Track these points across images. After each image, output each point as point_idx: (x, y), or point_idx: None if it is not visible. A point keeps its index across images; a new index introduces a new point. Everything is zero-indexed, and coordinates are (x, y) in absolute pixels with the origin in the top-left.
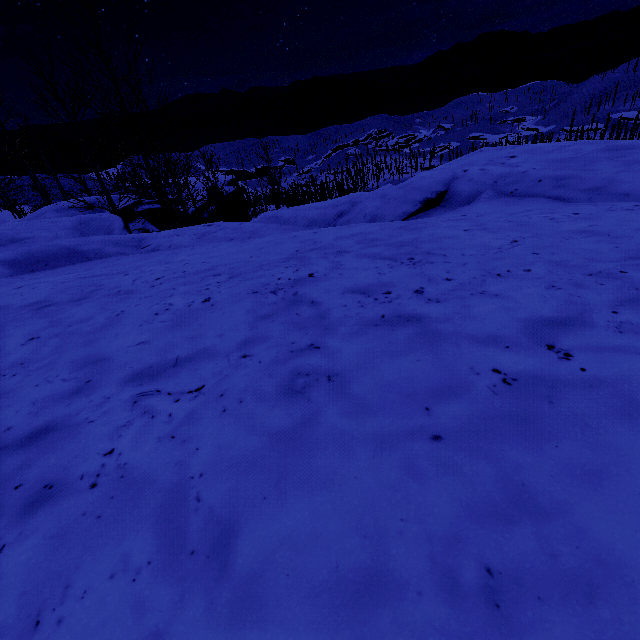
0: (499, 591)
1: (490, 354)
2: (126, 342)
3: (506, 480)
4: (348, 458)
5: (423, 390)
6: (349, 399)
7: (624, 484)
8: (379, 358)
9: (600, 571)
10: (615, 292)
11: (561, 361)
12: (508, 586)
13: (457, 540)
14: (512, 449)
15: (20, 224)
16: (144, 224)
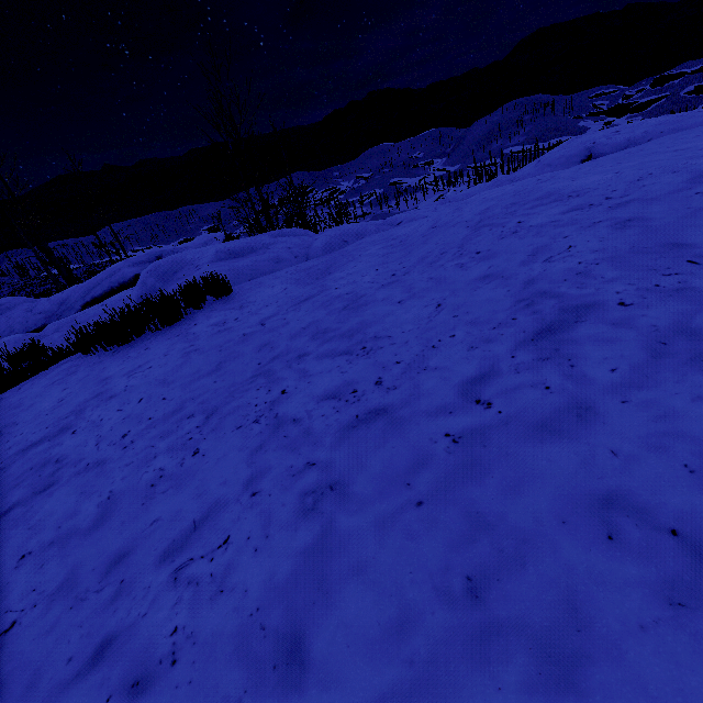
0: None
1: None
2: None
3: None
4: None
5: None
6: None
7: None
8: None
9: None
10: None
11: None
12: None
13: None
14: None
15: (228, 243)
16: None
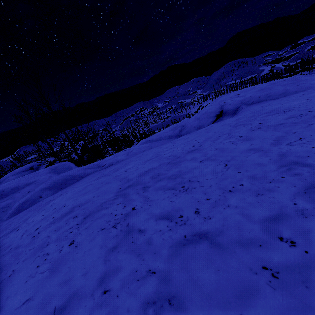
0: None
1: None
2: (245, 146)
3: None
4: None
5: None
6: None
7: None
8: None
9: None
10: None
11: None
12: None
13: None
14: None
15: (20, 178)
16: None
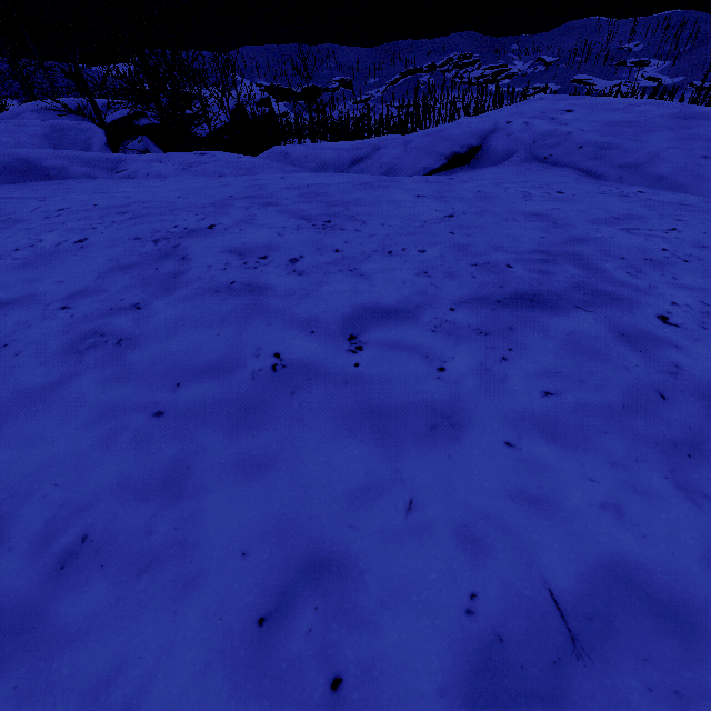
0: (76, 556)
1: (289, 337)
2: None
3: (179, 462)
4: (64, 423)
5: (193, 366)
6: (118, 365)
7: (273, 479)
8: (184, 327)
9: (174, 550)
10: (477, 287)
11: (346, 354)
12: (87, 553)
13: (85, 509)
14: (213, 434)
15: None
16: (146, 143)
